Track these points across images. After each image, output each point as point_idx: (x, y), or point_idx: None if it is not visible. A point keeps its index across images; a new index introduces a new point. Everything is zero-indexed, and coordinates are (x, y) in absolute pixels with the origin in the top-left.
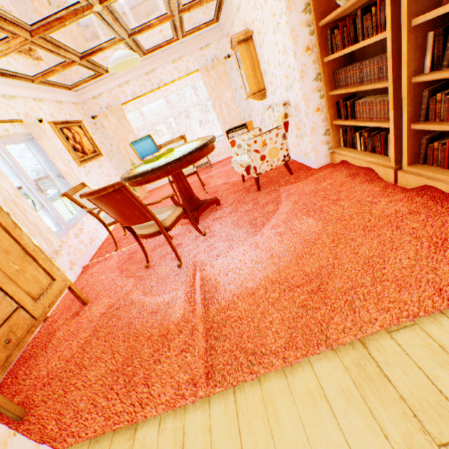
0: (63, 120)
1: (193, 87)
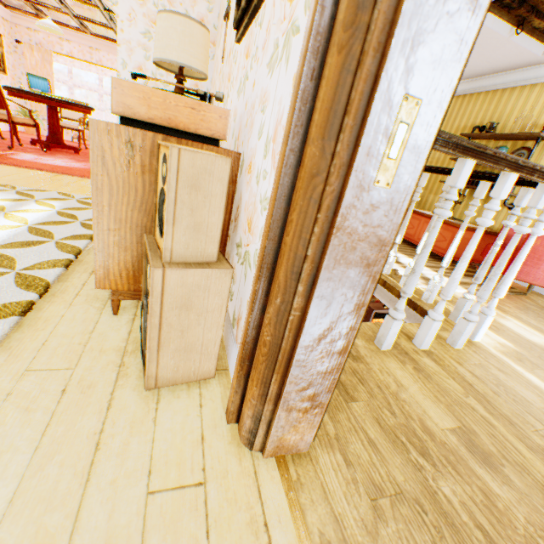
0: None
1: None
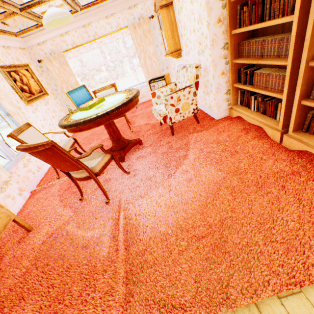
0: (10, 64)
1: (123, 40)
